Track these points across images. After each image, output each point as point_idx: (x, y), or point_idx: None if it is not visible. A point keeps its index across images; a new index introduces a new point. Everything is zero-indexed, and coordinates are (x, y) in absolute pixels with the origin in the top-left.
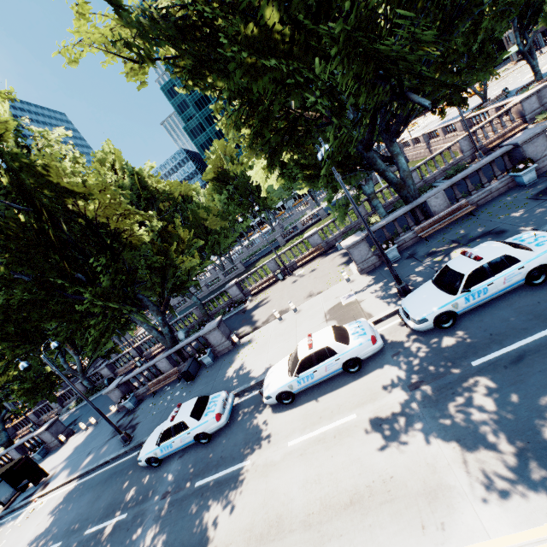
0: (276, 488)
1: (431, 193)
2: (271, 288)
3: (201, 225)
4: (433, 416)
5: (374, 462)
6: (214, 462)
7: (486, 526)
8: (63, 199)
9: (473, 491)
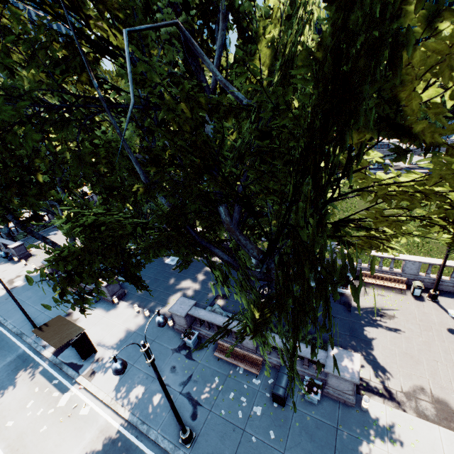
0: None
1: None
2: (394, 296)
3: None
4: None
5: None
6: None
7: None
8: None
9: None
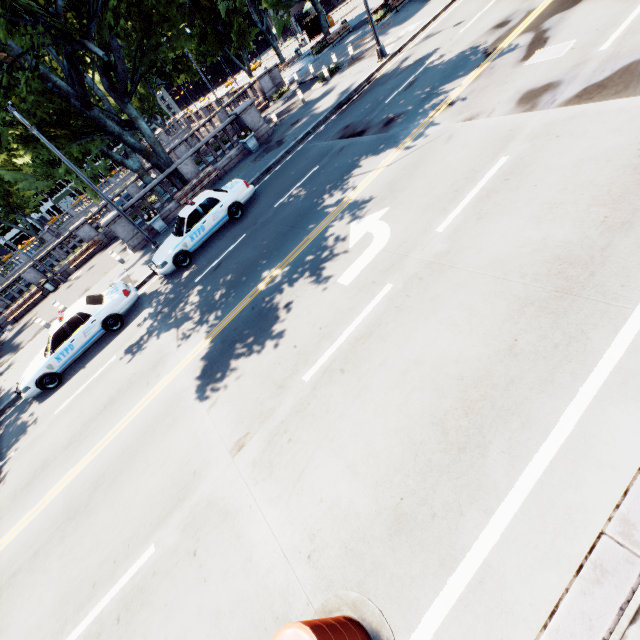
0: (42, 447)
1: (180, 160)
2: (40, 305)
3: None
4: (167, 324)
5: (125, 374)
6: None
7: (180, 358)
8: None
9: (178, 347)
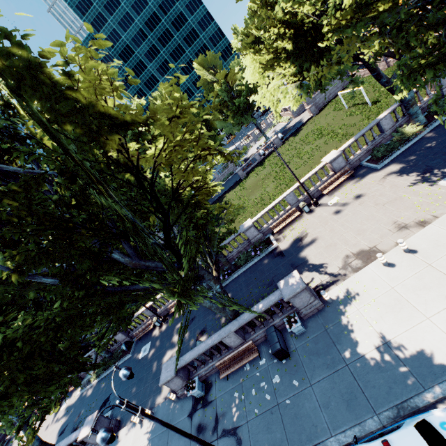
0: None
1: None
2: (298, 223)
3: None
4: None
5: None
6: None
7: None
8: (102, 141)
9: None
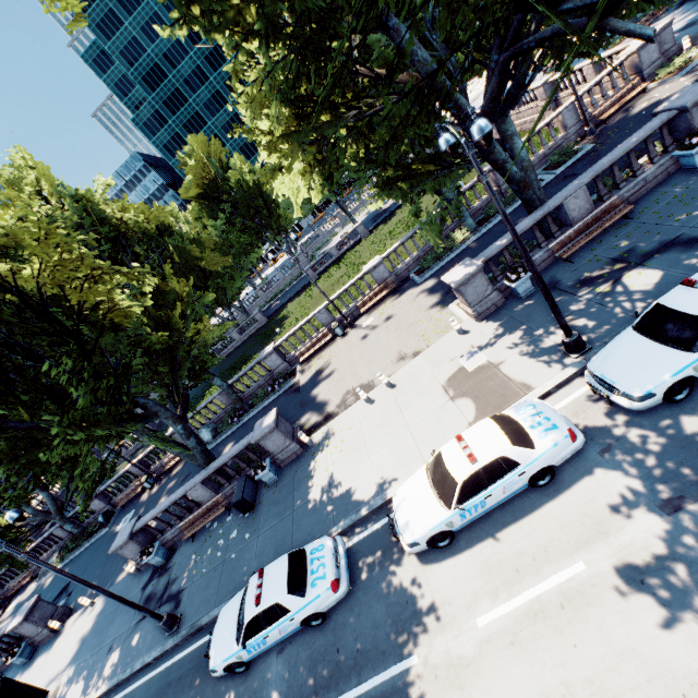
0: None
1: (568, 191)
2: (328, 350)
3: (194, 266)
4: None
5: (667, 657)
6: (350, 662)
7: None
8: None
9: None
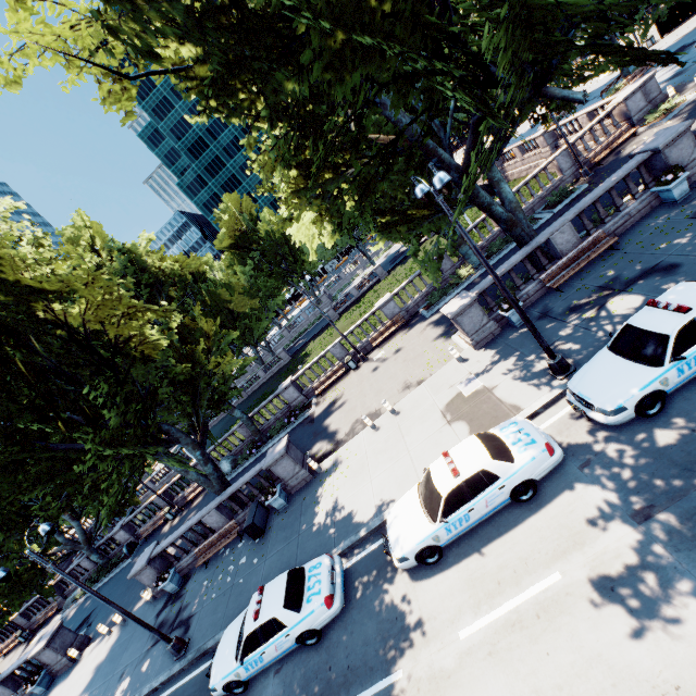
0: None
1: (554, 227)
2: (342, 382)
3: (224, 309)
4: None
5: (632, 661)
6: (340, 679)
7: None
8: (28, 304)
9: None
